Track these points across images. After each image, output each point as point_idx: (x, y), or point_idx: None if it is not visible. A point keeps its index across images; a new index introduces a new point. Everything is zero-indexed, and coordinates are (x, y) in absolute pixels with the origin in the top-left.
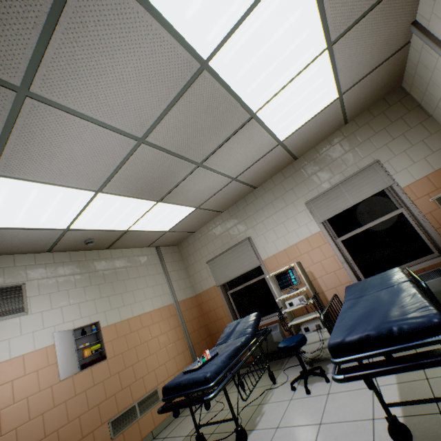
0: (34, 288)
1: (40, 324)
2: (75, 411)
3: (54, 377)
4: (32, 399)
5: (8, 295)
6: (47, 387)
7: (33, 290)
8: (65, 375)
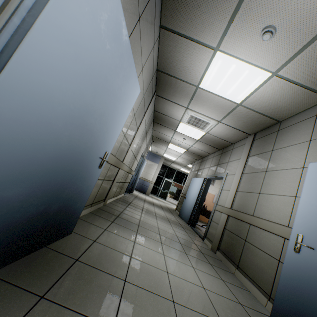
0: (216, 181)
1: (214, 189)
2: (211, 209)
3: (211, 201)
4: (207, 201)
5: (212, 180)
6: (209, 201)
7: (216, 181)
8: (213, 202)
